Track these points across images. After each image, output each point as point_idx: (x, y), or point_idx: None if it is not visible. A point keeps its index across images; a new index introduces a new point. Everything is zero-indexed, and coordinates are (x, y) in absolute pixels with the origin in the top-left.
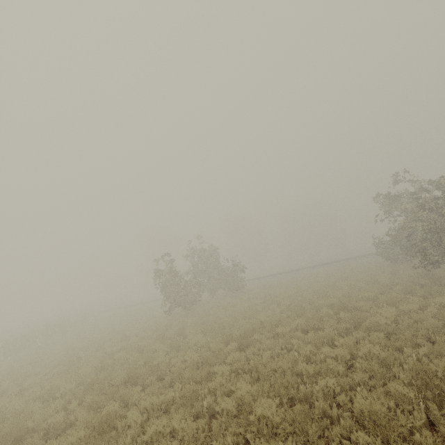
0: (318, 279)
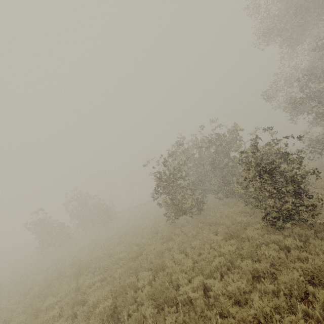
0: (154, 213)
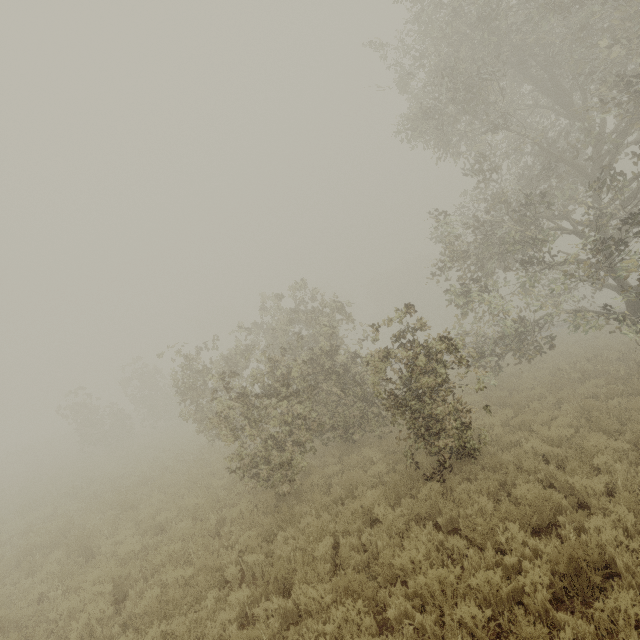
0: None
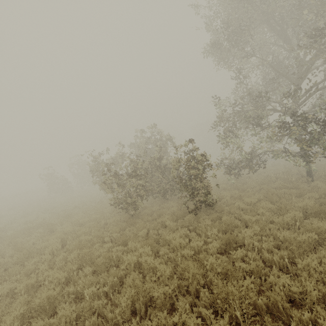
0: None
